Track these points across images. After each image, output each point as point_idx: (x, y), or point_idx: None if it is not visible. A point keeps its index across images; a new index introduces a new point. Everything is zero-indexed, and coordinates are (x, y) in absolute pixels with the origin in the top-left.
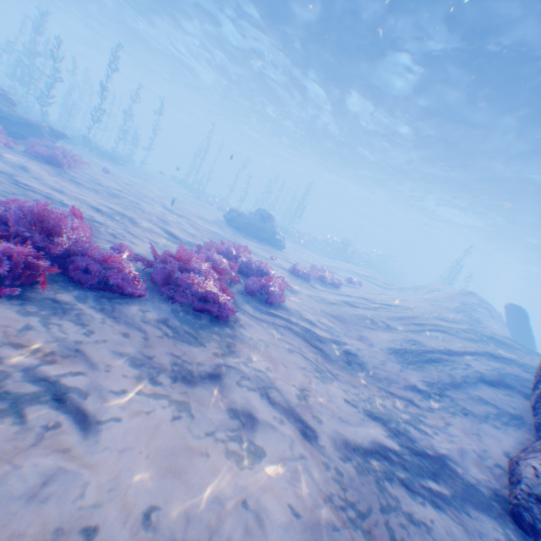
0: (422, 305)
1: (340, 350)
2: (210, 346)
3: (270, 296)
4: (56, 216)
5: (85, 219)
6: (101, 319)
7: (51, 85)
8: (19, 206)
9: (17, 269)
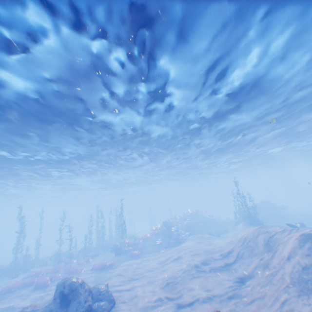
0: None
1: None
2: None
3: None
4: None
5: None
6: None
7: None
8: None
9: None
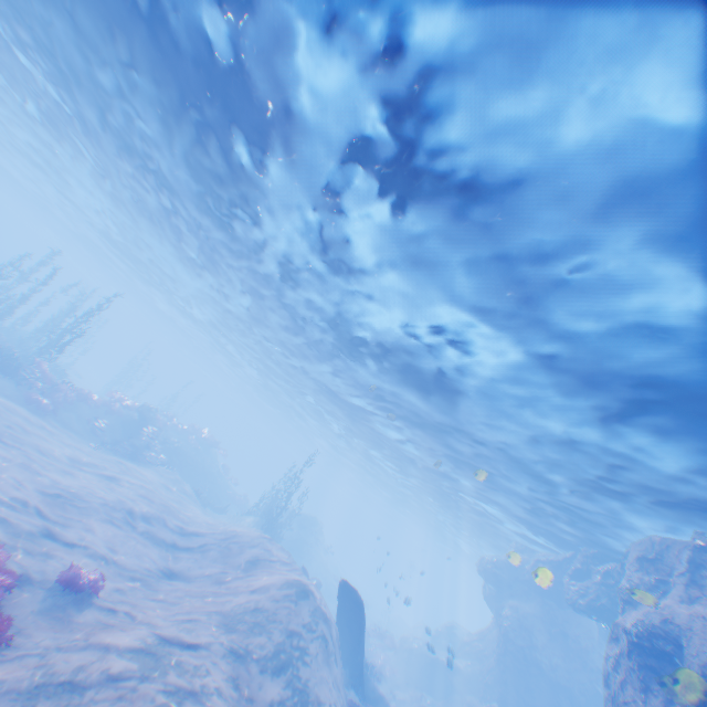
0: None
1: None
2: None
3: None
4: None
5: None
6: None
7: None
8: None
9: None
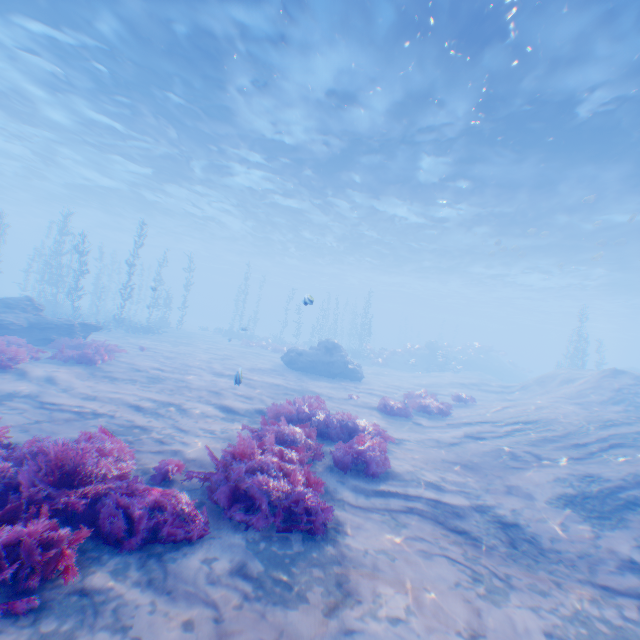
0: (567, 410)
1: (493, 524)
2: (313, 595)
3: (369, 464)
4: (81, 453)
5: (122, 426)
6: (151, 606)
7: (79, 278)
8: (36, 450)
9: (29, 559)
